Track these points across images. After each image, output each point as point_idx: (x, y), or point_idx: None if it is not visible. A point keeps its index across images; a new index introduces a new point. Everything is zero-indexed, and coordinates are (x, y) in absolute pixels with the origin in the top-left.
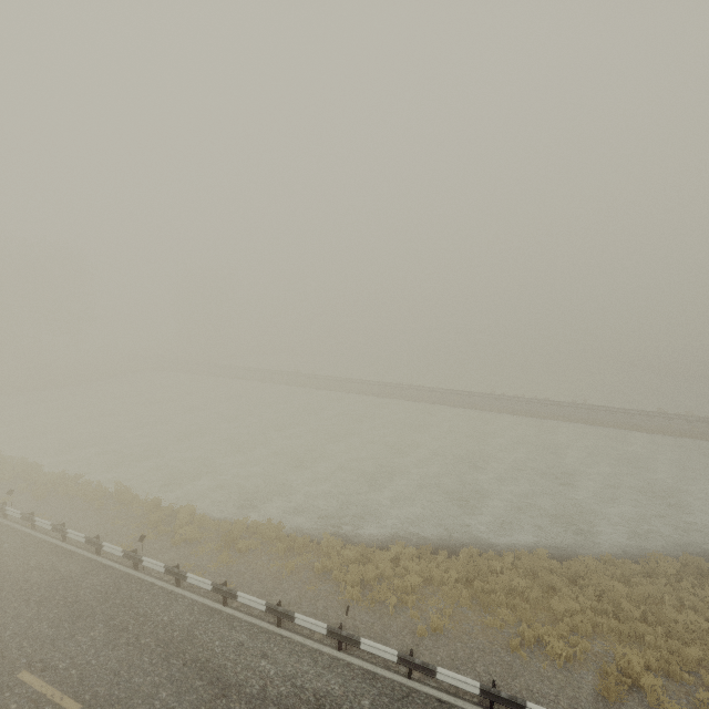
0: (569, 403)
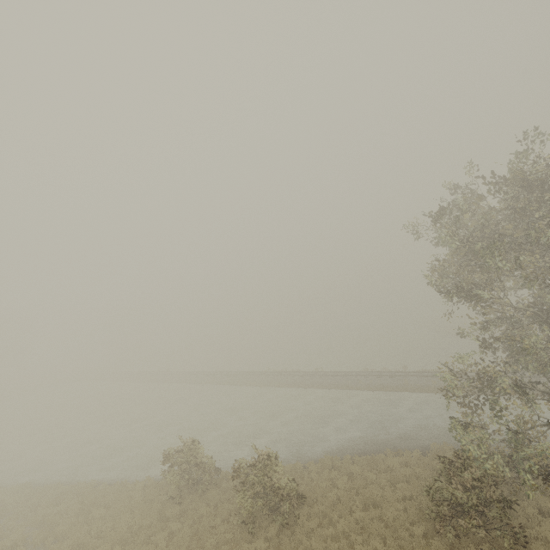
0: (304, 372)
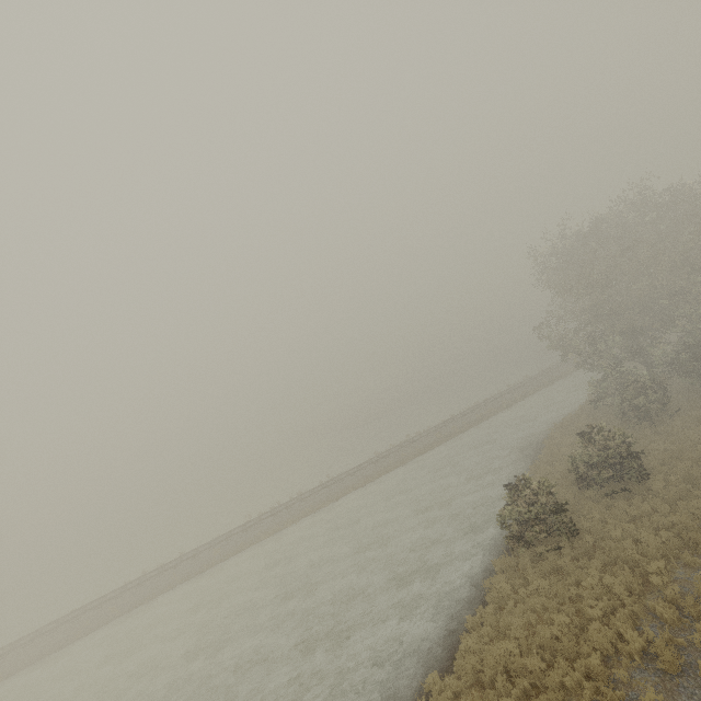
0: (320, 486)
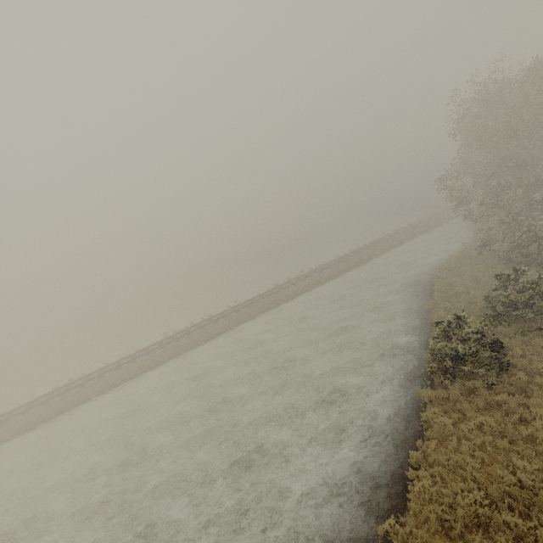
0: (229, 310)
